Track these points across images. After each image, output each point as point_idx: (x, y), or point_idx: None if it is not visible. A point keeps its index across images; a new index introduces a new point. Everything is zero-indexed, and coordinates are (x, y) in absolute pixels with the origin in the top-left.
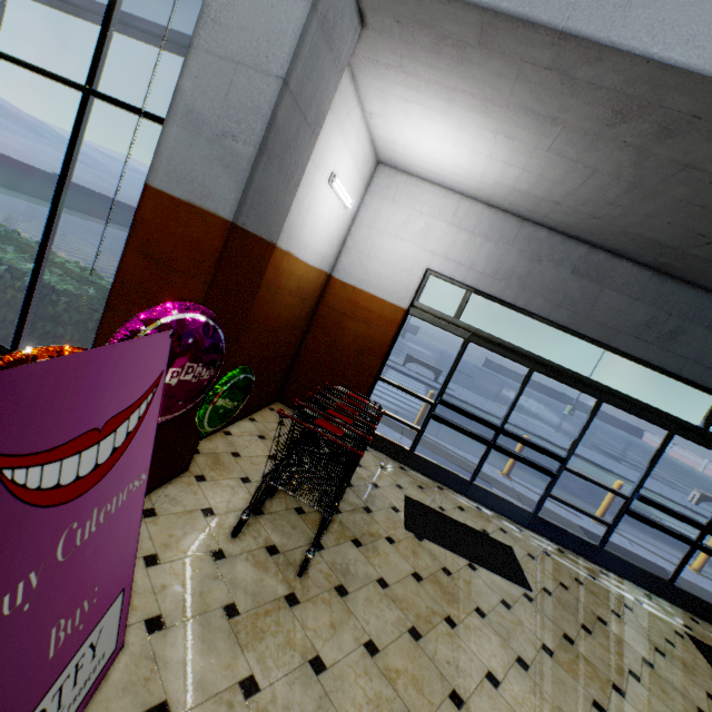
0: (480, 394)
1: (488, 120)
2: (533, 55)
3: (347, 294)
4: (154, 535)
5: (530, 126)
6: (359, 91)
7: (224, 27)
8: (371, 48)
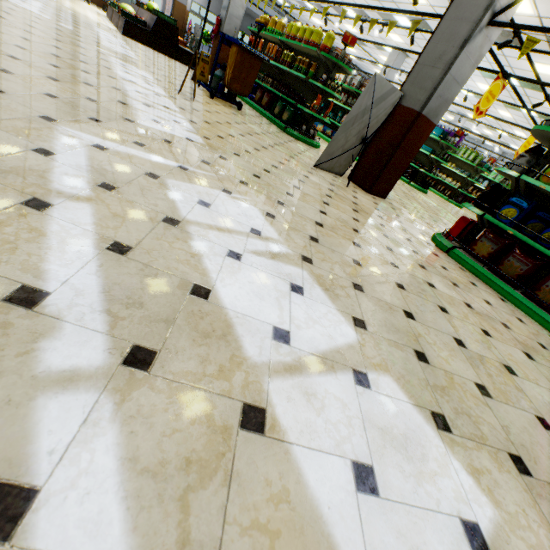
0: None
1: None
2: None
3: None
4: None
5: None
6: None
7: None
8: None
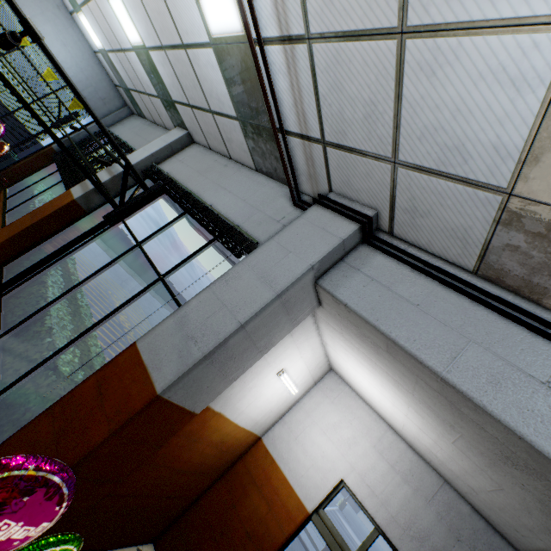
0: None
1: (401, 393)
2: (425, 377)
3: (266, 462)
4: None
5: (433, 416)
6: (320, 329)
7: (229, 285)
8: (325, 316)
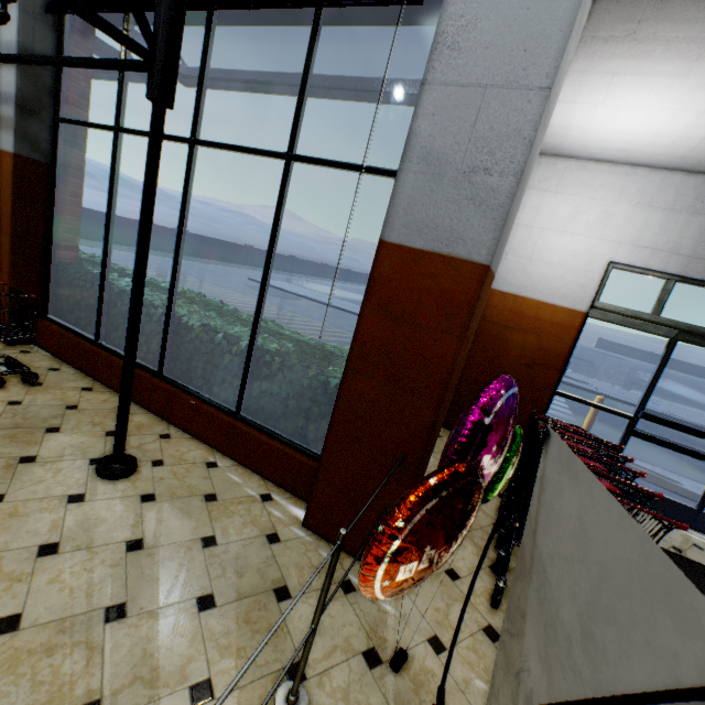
0: (613, 383)
1: None
2: None
3: (508, 304)
4: (421, 610)
5: None
6: None
7: (464, 51)
8: (591, 24)
